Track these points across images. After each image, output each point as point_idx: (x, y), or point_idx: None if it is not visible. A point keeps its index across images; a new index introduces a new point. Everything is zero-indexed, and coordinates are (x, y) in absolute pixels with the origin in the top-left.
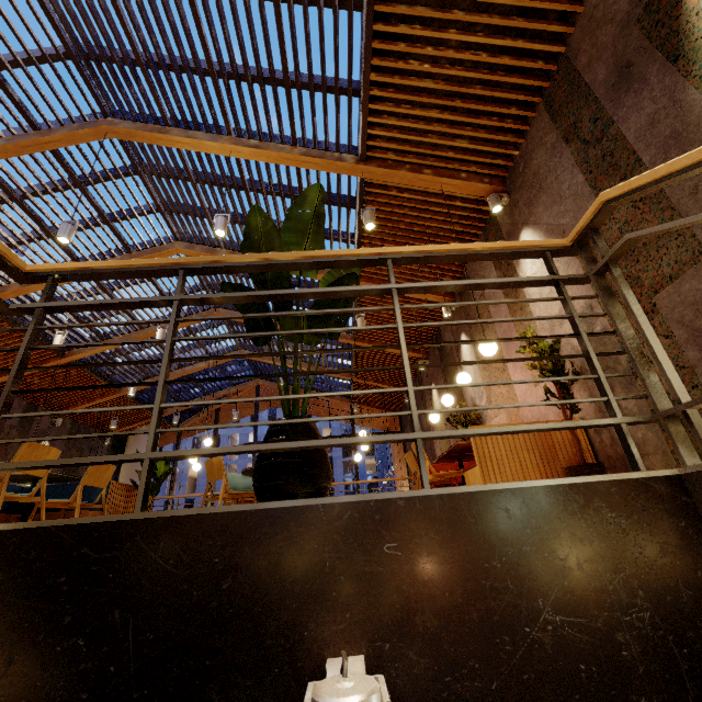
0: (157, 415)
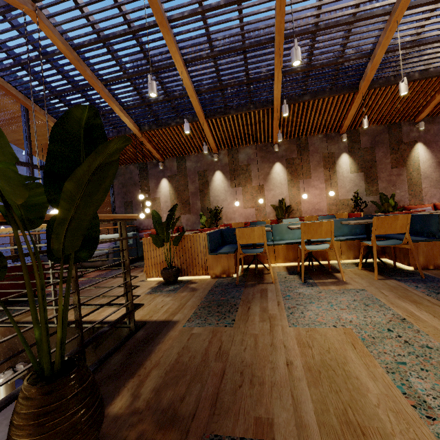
0: (76, 326)
